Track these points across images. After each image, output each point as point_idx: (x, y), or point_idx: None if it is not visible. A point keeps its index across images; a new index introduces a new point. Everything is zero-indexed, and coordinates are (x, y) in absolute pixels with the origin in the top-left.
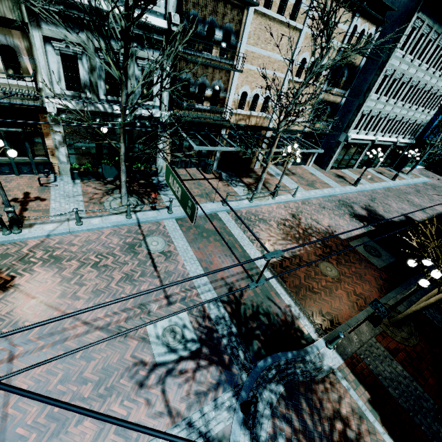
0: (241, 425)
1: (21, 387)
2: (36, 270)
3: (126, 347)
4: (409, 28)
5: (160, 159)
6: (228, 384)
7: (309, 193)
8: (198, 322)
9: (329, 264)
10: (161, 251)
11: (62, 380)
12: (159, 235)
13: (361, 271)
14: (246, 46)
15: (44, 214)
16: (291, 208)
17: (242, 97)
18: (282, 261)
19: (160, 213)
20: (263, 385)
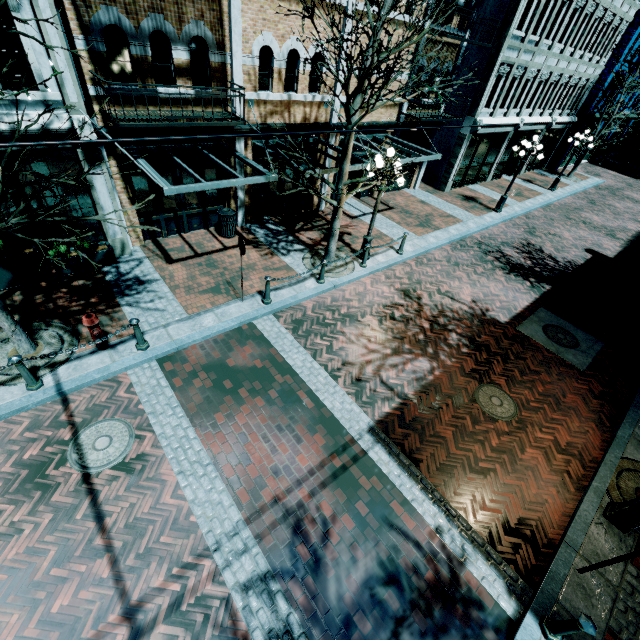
0: None
1: None
2: None
3: None
4: None
5: (113, 226)
6: None
7: (426, 239)
8: None
9: (493, 390)
10: (118, 461)
11: None
12: (116, 416)
13: (554, 387)
14: None
15: None
16: (398, 277)
17: (262, 62)
18: (403, 408)
19: (118, 354)
20: None
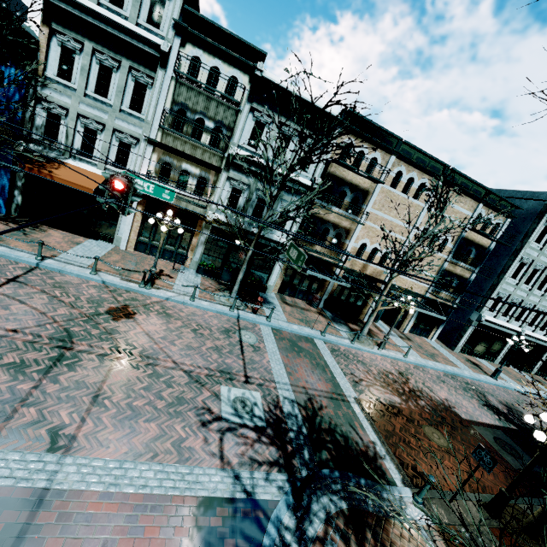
0: (288, 508)
1: (117, 378)
2: (152, 315)
3: (200, 393)
4: (541, 225)
5: (272, 280)
6: (285, 469)
7: (426, 361)
8: (269, 407)
9: (437, 432)
10: (251, 343)
11: (145, 388)
12: (253, 333)
13: None
14: (371, 209)
15: (169, 285)
16: (399, 365)
17: (361, 247)
18: (376, 403)
19: (259, 317)
20: (323, 490)
